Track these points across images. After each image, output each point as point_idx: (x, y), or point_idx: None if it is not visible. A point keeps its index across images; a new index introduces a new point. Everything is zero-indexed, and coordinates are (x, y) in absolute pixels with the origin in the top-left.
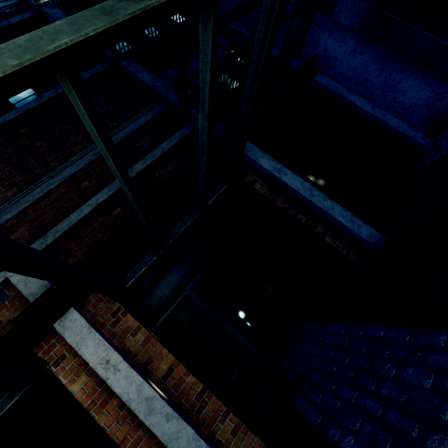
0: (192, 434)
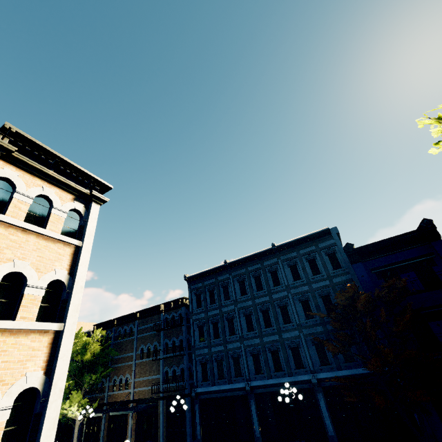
0: (130, 432)
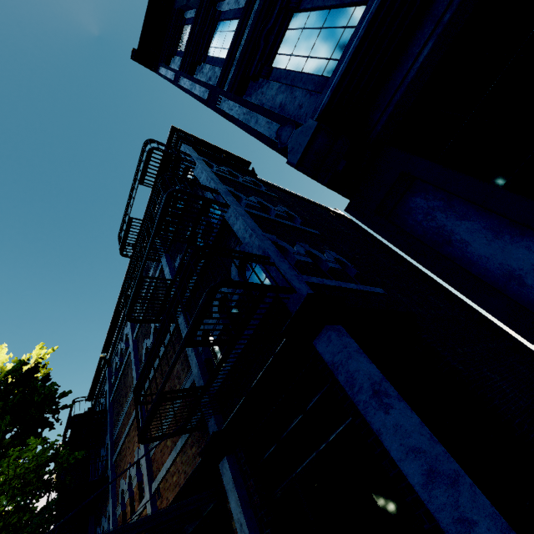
0: None
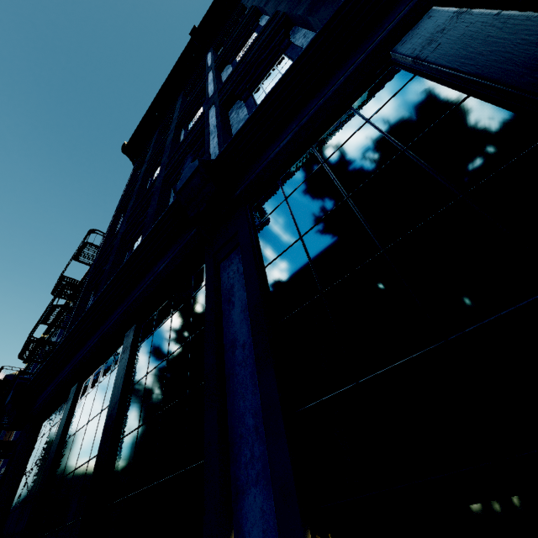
0: None
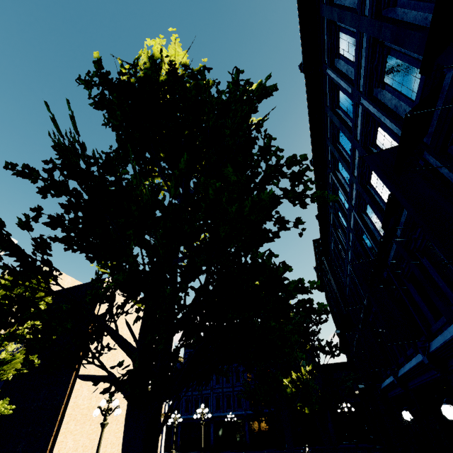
0: None
